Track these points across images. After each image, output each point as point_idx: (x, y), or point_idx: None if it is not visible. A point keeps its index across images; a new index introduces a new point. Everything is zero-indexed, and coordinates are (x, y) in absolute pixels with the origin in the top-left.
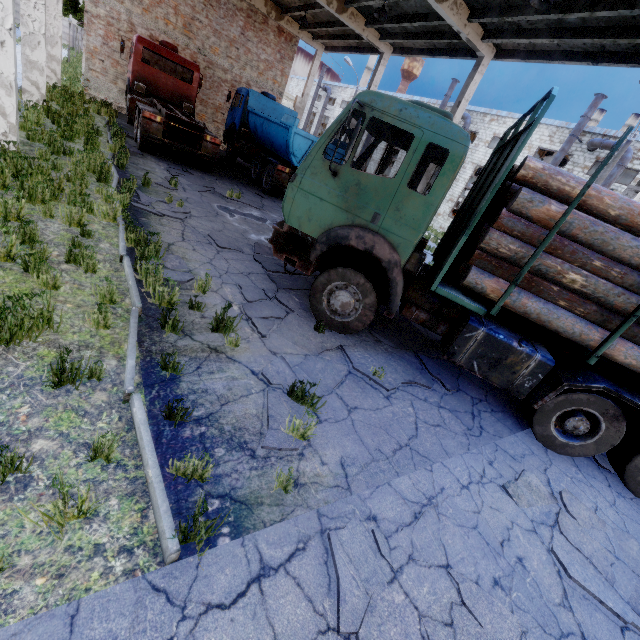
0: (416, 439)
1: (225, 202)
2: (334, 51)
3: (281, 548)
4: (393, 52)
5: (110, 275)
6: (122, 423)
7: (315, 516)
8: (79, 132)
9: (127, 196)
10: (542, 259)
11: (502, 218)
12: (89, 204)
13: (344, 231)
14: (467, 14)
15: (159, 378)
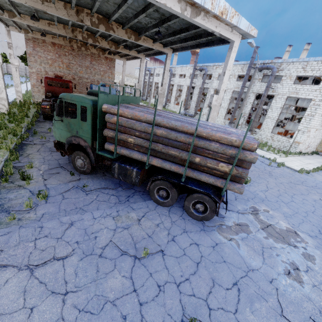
0: (87, 206)
1: None
2: (129, 60)
3: None
4: (145, 56)
5: None
6: None
7: (18, 227)
8: (17, 119)
9: (19, 140)
10: (120, 136)
11: (107, 124)
12: (0, 146)
13: (70, 138)
14: (152, 41)
15: None
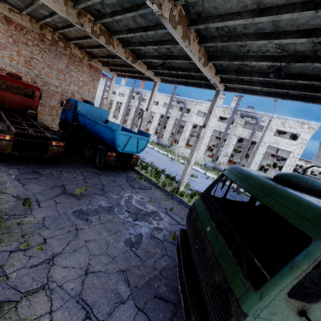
0: None
1: (77, 201)
2: (123, 77)
3: None
4: (161, 81)
5: None
6: None
7: None
8: None
9: None
10: None
11: None
12: None
13: None
14: (214, 72)
15: None
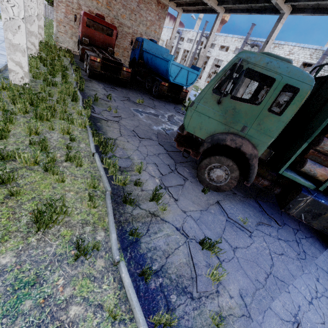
0: (274, 267)
1: (136, 106)
2: (188, 12)
3: None
4: (225, 12)
5: (89, 167)
6: (116, 283)
7: None
8: (58, 70)
9: (89, 111)
10: None
11: None
12: (71, 119)
13: (223, 136)
14: None
15: (129, 242)
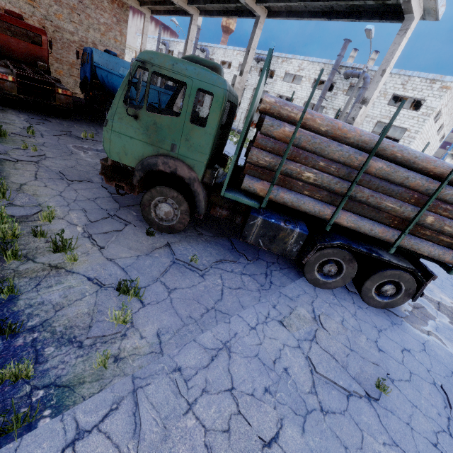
0: (220, 302)
1: (80, 142)
2: (158, 14)
3: (96, 413)
4: (200, 14)
5: None
6: None
7: (130, 380)
8: None
9: None
10: (287, 165)
11: (258, 139)
12: None
13: (153, 160)
14: None
15: None
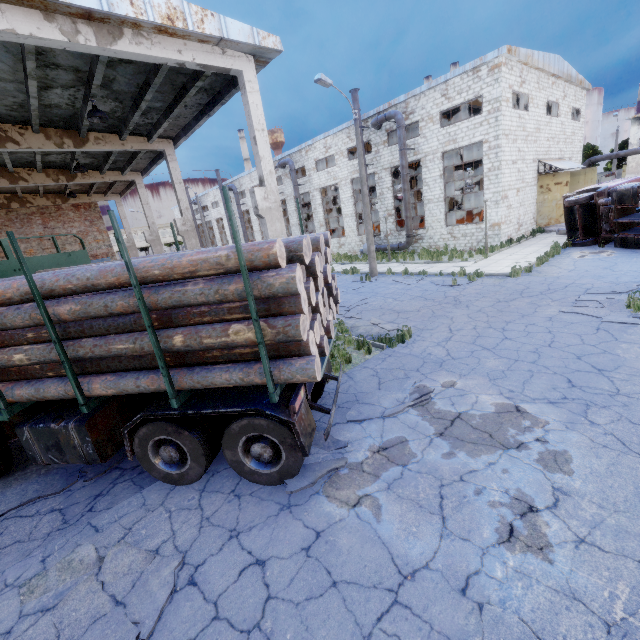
0: None
1: None
2: (124, 194)
3: None
4: (142, 175)
5: None
6: None
7: None
8: None
9: None
10: None
11: None
12: None
13: None
14: (117, 138)
15: None
